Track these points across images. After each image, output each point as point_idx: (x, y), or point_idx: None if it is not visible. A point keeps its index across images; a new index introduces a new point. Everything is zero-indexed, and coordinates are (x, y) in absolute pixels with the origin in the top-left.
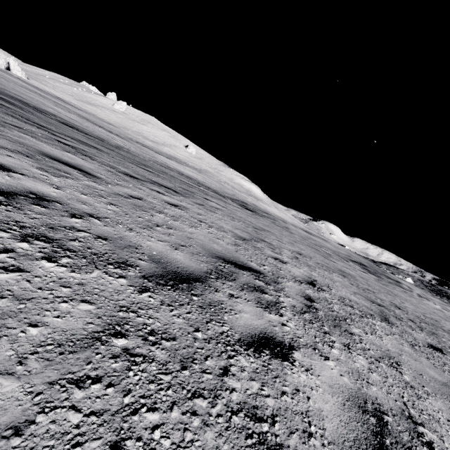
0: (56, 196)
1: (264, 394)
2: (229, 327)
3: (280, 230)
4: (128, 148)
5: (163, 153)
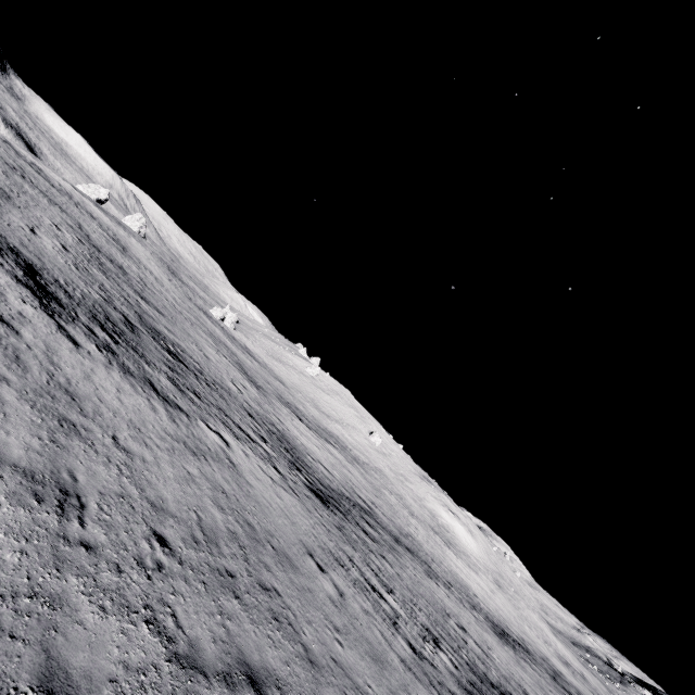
0: (27, 337)
1: None
2: None
3: (310, 517)
4: (235, 391)
5: (317, 425)
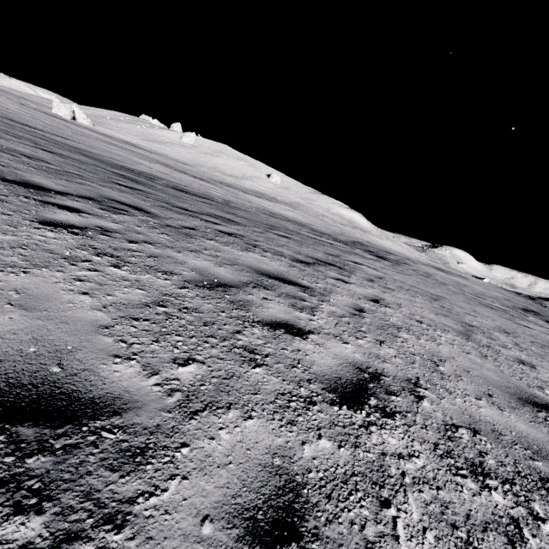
0: (364, 360)
1: None
2: None
3: (436, 285)
4: (227, 198)
5: (248, 190)
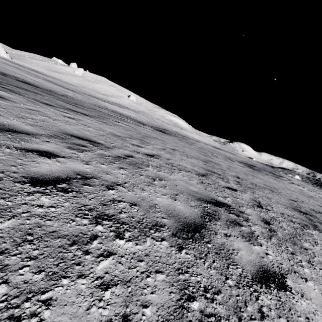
0: None
1: (2, 156)
2: (20, 144)
3: (178, 142)
4: (75, 97)
5: (109, 102)
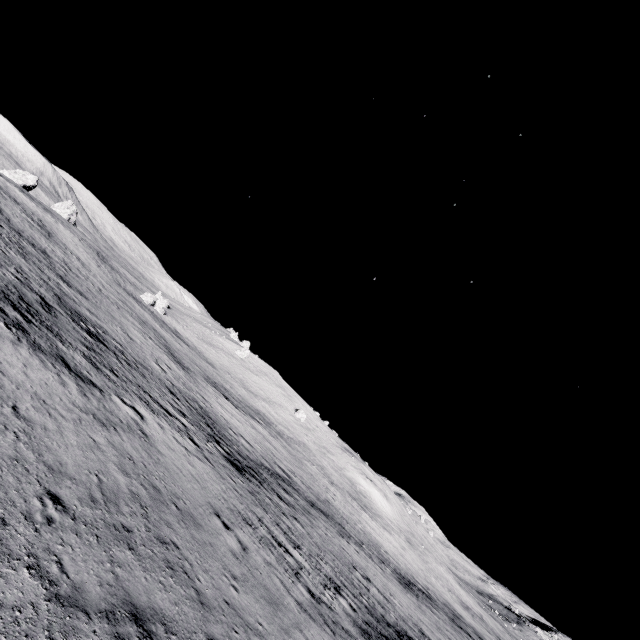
0: None
1: None
2: None
3: (222, 483)
4: (158, 370)
5: (244, 403)
